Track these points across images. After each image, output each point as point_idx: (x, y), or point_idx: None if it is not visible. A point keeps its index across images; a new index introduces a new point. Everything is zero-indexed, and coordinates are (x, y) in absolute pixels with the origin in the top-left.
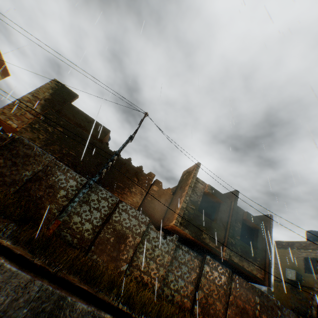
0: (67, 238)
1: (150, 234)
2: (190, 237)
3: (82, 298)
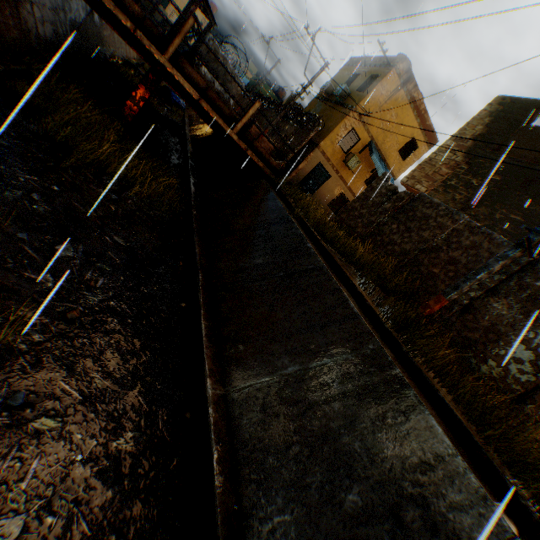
0: (467, 357)
1: None
2: None
3: (442, 423)
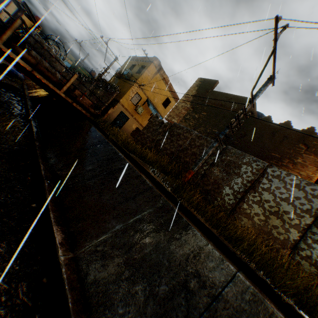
0: (208, 199)
1: None
2: None
3: (200, 231)
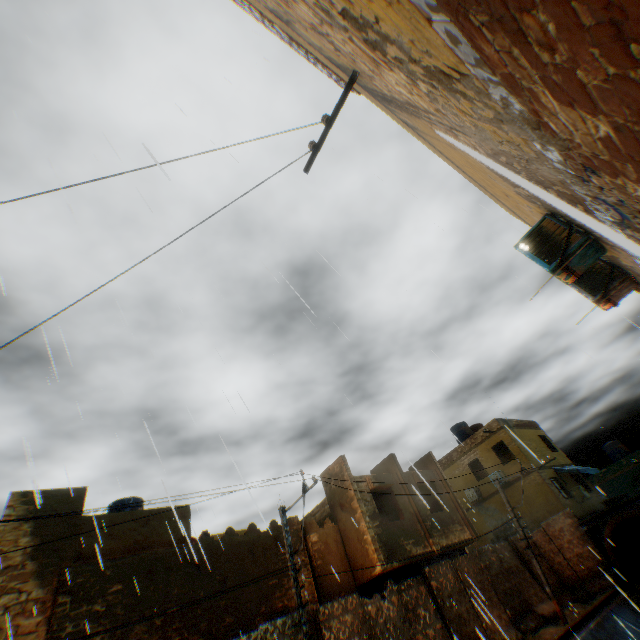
0: None
1: (371, 611)
2: (399, 565)
3: None
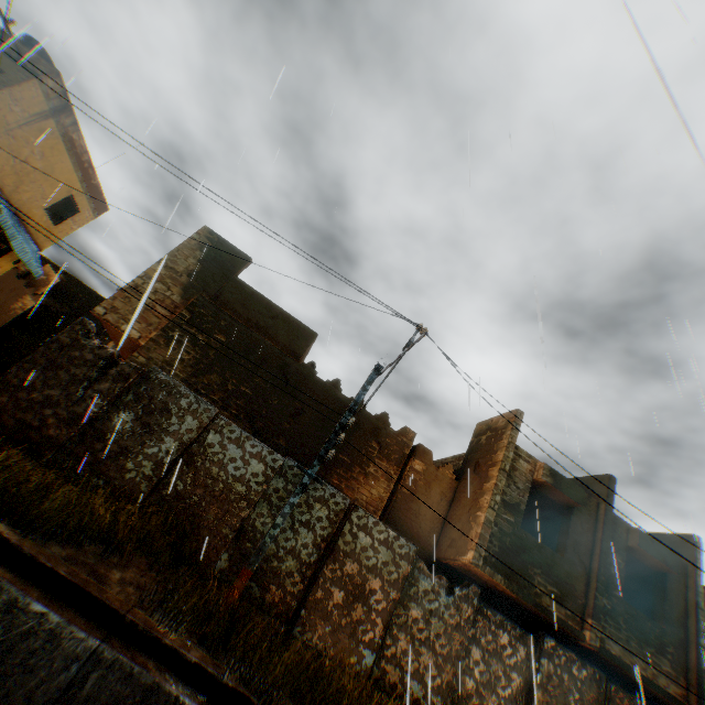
0: (252, 592)
1: (419, 583)
2: (504, 590)
3: None
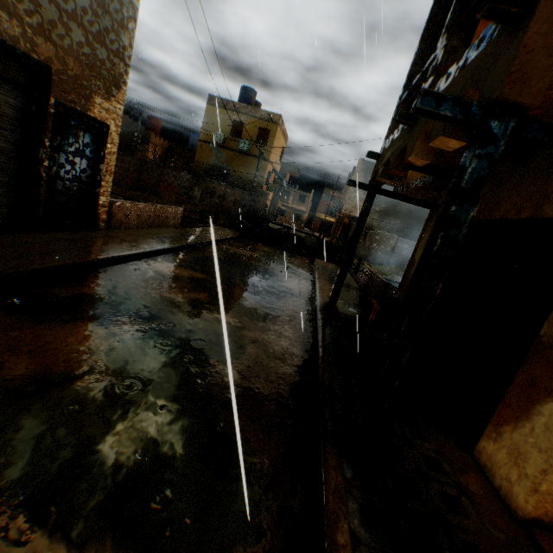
0: None
1: None
2: None
3: None
